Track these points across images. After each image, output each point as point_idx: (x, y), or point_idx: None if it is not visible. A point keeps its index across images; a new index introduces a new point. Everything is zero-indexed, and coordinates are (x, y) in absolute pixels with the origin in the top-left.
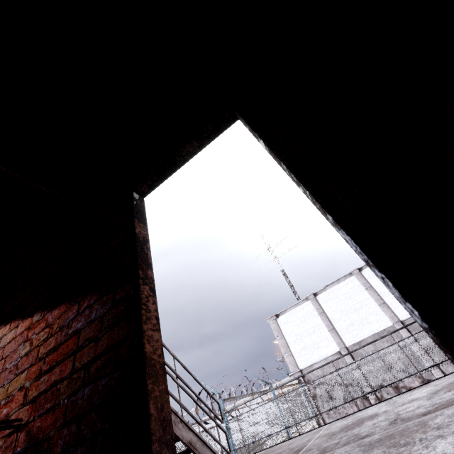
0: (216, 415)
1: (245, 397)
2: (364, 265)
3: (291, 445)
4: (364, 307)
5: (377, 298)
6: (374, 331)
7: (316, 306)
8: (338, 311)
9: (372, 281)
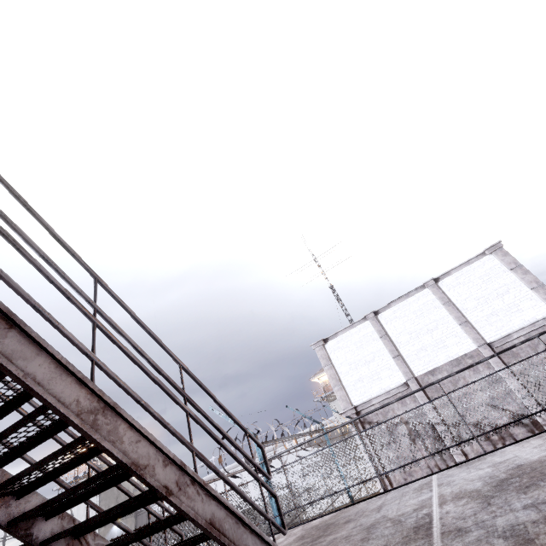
0: (259, 467)
1: (290, 440)
2: (441, 275)
3: (387, 512)
4: (440, 327)
5: (457, 315)
6: (453, 357)
7: (377, 328)
8: (405, 333)
9: (451, 294)
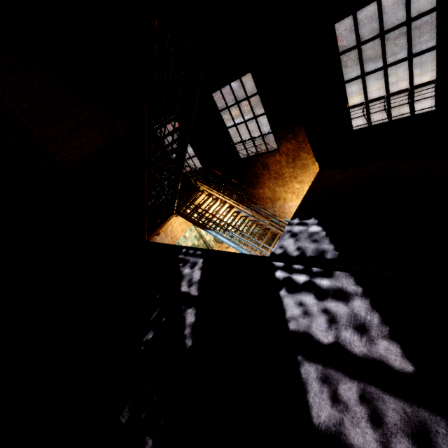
0: None
1: None
2: None
3: None
4: None
5: None
6: None
7: None
8: None
9: None
